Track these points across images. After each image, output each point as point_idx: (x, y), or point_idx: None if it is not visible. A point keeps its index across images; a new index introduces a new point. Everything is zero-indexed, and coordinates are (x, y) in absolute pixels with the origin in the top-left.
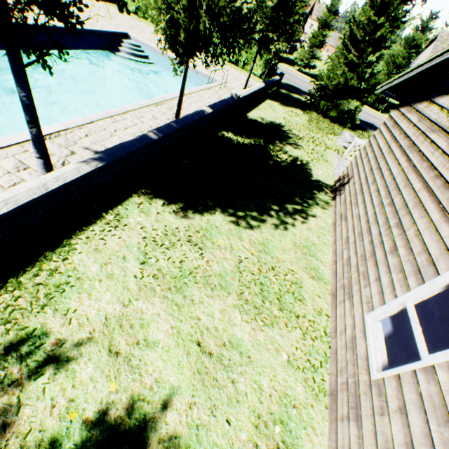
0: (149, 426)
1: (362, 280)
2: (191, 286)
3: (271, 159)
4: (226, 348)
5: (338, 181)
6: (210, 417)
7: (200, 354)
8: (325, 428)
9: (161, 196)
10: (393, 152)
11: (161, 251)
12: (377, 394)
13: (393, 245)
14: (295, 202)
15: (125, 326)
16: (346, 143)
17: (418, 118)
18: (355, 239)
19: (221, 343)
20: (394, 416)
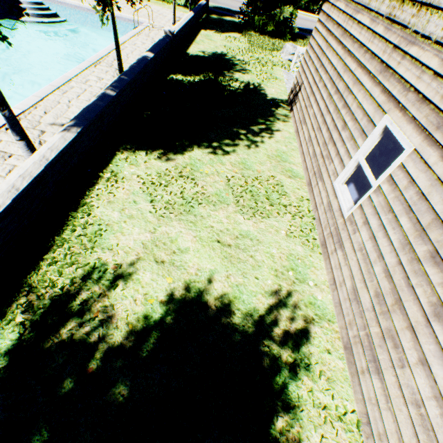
0: (204, 294)
1: (327, 161)
2: (197, 208)
3: (225, 90)
4: (239, 239)
5: (291, 93)
6: (243, 279)
7: (222, 247)
8: (323, 265)
9: (141, 148)
10: (331, 45)
11: (162, 189)
12: (350, 224)
13: (344, 123)
14: (259, 123)
15: (159, 245)
16: (291, 56)
17: (345, 4)
18: (315, 134)
19: (234, 237)
20: (361, 228)
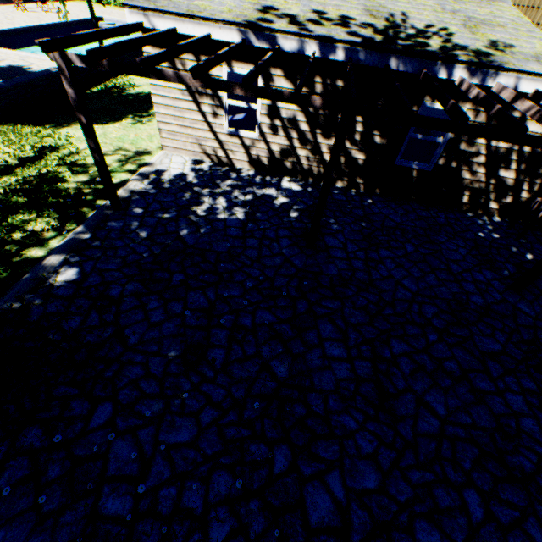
0: None
1: None
2: None
3: None
4: None
5: None
6: None
7: None
8: None
9: None
10: None
11: None
12: None
13: None
14: None
15: None
16: None
17: None
18: None
19: None
20: None
